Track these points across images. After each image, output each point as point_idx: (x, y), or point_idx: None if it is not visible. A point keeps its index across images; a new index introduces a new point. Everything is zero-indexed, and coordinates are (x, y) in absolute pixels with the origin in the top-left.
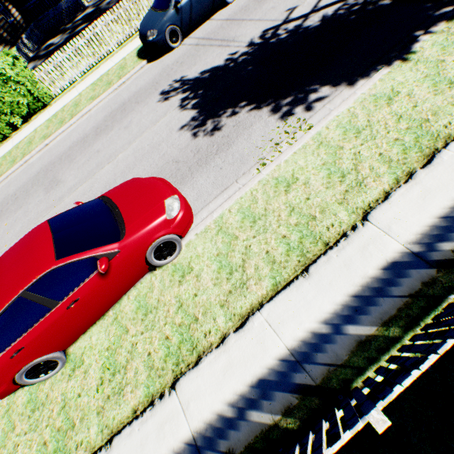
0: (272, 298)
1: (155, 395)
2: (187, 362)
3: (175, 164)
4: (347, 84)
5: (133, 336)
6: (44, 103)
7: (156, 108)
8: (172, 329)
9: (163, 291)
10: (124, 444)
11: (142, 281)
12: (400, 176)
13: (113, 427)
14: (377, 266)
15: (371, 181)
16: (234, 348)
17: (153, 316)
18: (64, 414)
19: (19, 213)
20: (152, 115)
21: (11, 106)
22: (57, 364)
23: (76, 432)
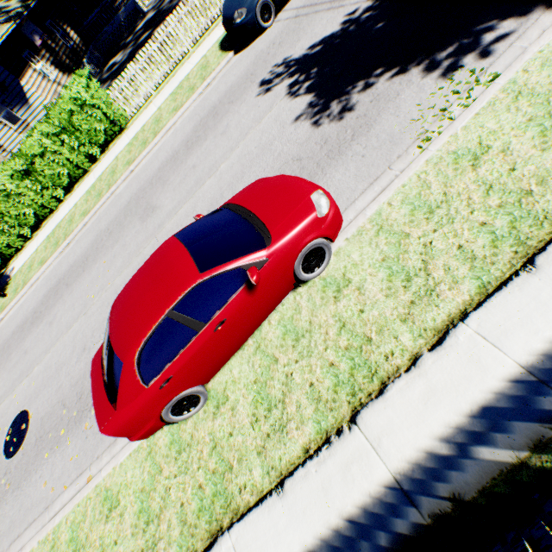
0: (481, 304)
1: (330, 431)
2: (367, 392)
3: (297, 162)
4: (546, 7)
5: (285, 366)
6: (120, 127)
7: (257, 104)
8: (337, 354)
9: (314, 311)
10: (300, 488)
11: (284, 303)
12: None
13: (281, 468)
14: None
15: None
16: (433, 371)
17: (307, 341)
18: (217, 455)
19: (116, 248)
20: (254, 112)
21: (89, 135)
22: (199, 400)
23: (235, 474)
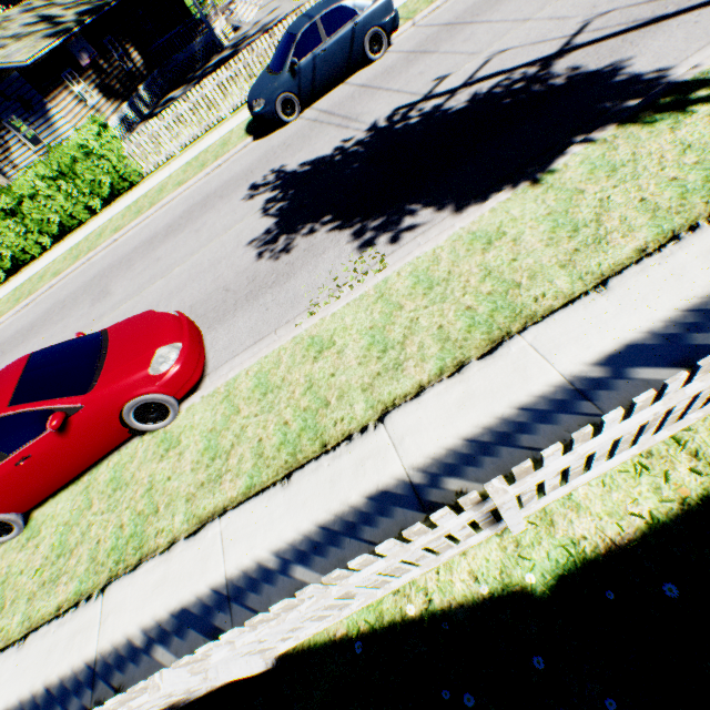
0: (240, 504)
1: (84, 595)
2: (127, 564)
3: (225, 293)
4: (456, 209)
5: (94, 514)
6: (132, 182)
7: (236, 209)
8: (131, 516)
9: (142, 464)
10: (36, 644)
11: (129, 446)
12: (448, 365)
13: (34, 620)
14: (364, 491)
15: (412, 366)
16: (177, 560)
17: (121, 495)
18: (2, 591)
19: (59, 326)
20: (229, 218)
21: (92, 186)
22: (14, 528)
23: (3, 615)
